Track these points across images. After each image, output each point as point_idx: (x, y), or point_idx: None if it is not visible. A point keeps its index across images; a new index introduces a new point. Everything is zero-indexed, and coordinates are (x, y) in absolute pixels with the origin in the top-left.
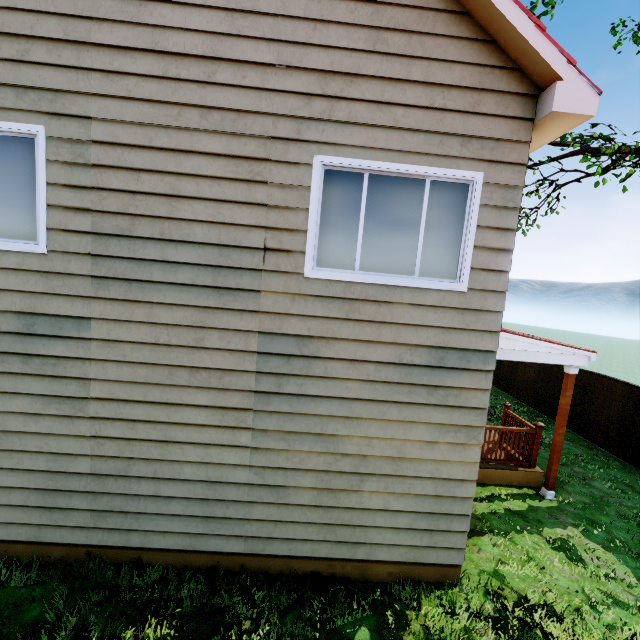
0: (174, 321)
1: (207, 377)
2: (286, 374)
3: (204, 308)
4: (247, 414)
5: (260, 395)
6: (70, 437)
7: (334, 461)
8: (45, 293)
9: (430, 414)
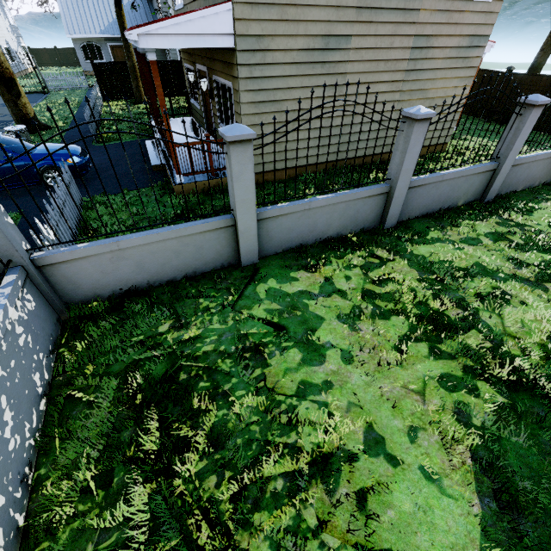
0: (385, 33)
1: (390, 65)
2: (418, 59)
3: (397, 23)
4: (400, 83)
5: (407, 72)
6: (334, 108)
7: (423, 103)
8: (335, 21)
9: (460, 73)
